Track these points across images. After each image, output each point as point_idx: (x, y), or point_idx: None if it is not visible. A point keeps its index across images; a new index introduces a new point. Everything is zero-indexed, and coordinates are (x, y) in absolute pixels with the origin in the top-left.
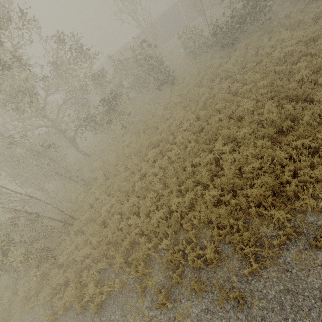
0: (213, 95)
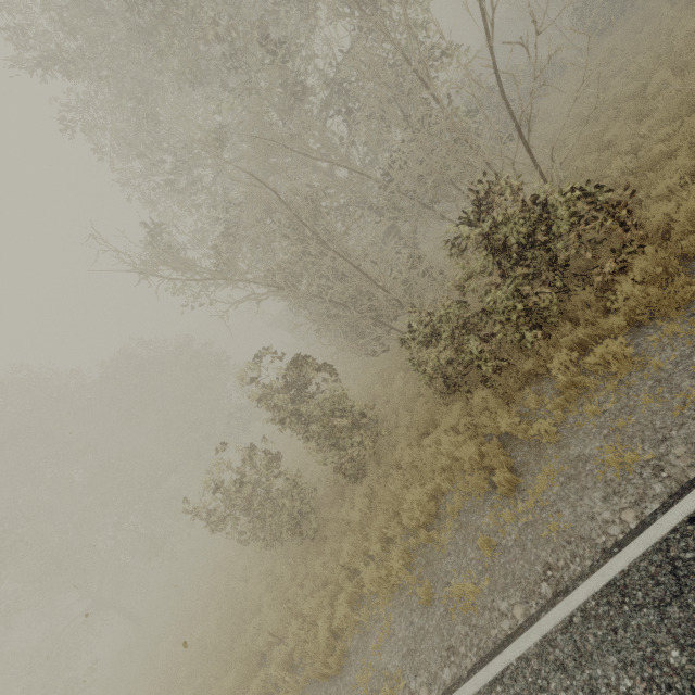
0: (685, 6)
